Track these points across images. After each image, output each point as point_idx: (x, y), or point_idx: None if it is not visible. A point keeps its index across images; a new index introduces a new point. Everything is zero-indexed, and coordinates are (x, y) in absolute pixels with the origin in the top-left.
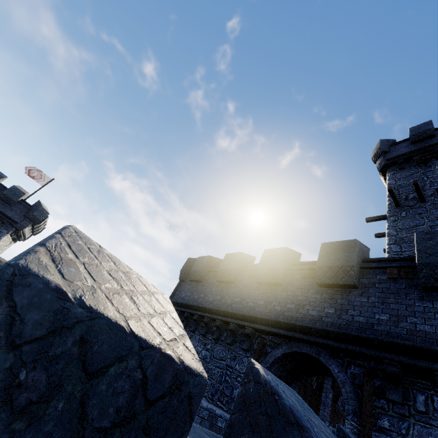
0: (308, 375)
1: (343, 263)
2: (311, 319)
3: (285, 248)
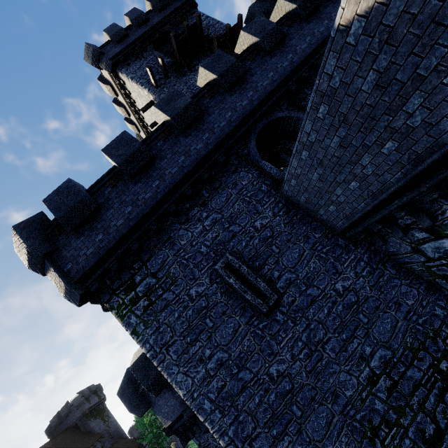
0: None
1: (232, 62)
2: (249, 106)
3: (175, 89)
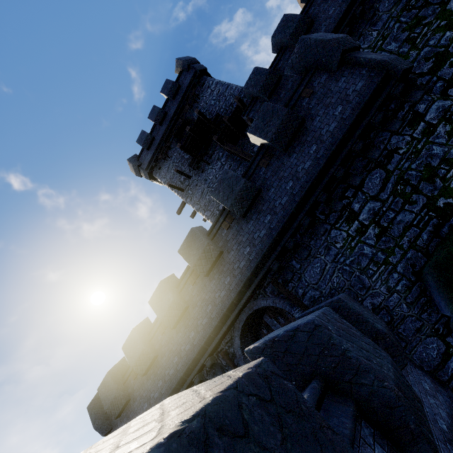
0: (260, 327)
1: (203, 248)
2: (227, 298)
3: (161, 283)
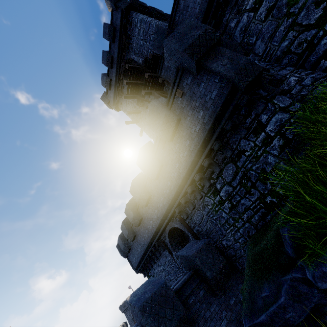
0: None
1: (139, 194)
2: (157, 220)
3: (127, 205)
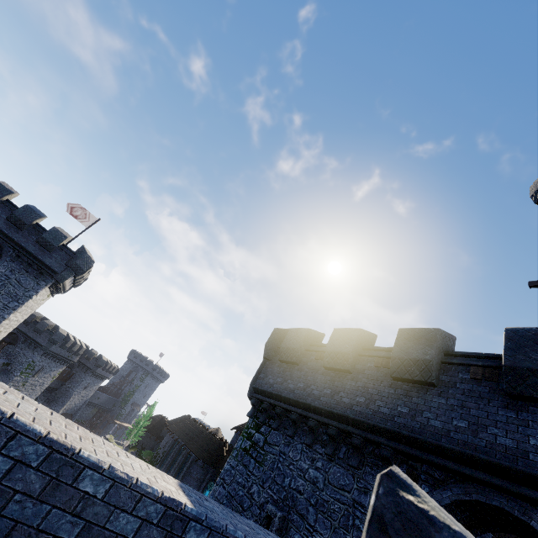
0: (485, 529)
1: None
2: (504, 453)
3: (436, 330)
